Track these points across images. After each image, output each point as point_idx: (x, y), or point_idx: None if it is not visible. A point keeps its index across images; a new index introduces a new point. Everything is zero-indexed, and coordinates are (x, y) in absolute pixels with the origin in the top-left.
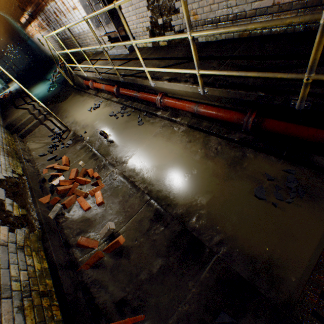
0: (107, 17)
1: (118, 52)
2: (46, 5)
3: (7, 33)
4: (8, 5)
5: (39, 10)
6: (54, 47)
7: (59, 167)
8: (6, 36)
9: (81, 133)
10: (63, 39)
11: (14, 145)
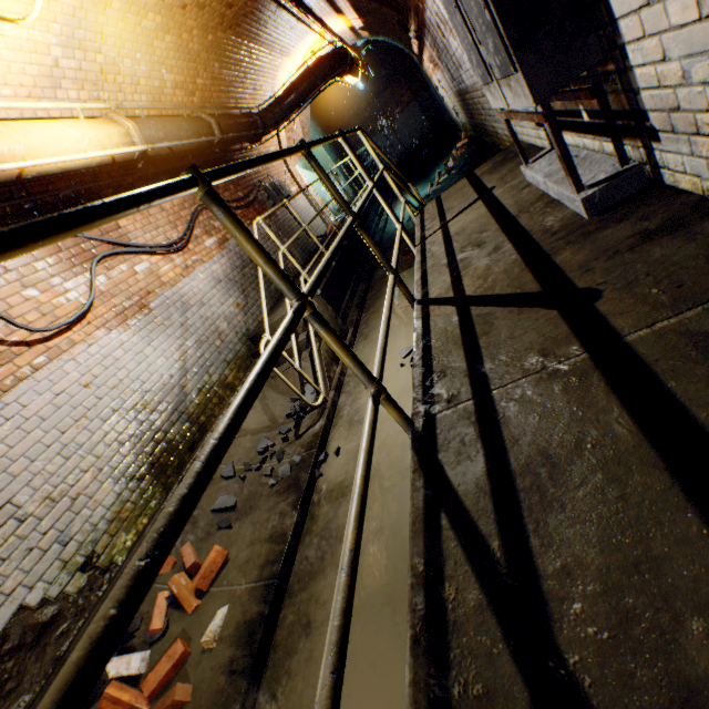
0: (497, 46)
1: (549, 188)
2: (424, 10)
3: (405, 75)
4: (389, 25)
5: (421, 24)
6: (375, 155)
7: (178, 588)
8: (402, 82)
9: (332, 442)
10: (461, 91)
11: (221, 405)
